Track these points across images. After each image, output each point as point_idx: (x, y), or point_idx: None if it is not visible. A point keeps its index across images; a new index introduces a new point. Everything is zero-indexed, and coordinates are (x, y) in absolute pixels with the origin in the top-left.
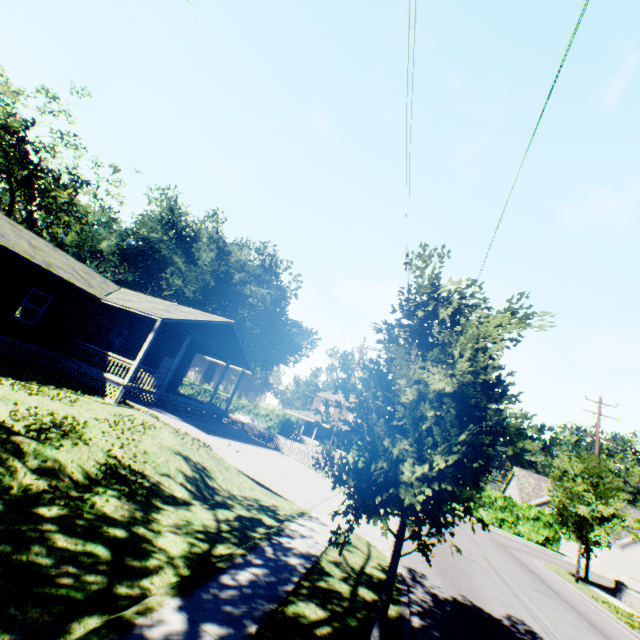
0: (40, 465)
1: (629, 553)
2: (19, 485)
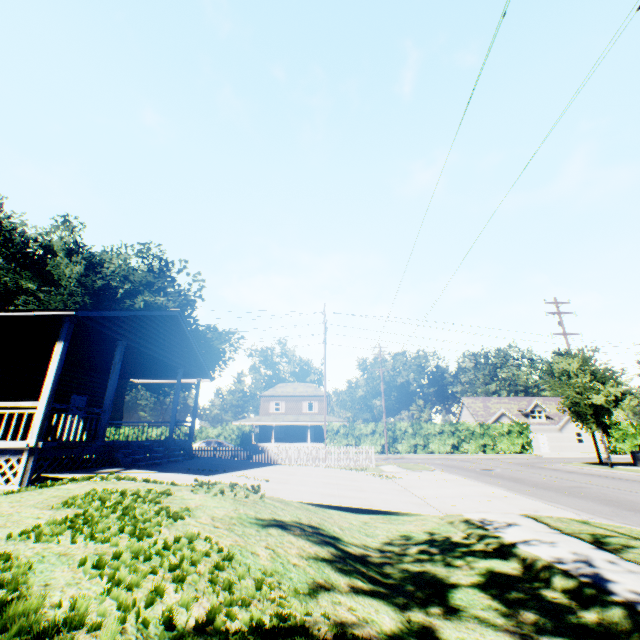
0: None
1: (566, 433)
2: None
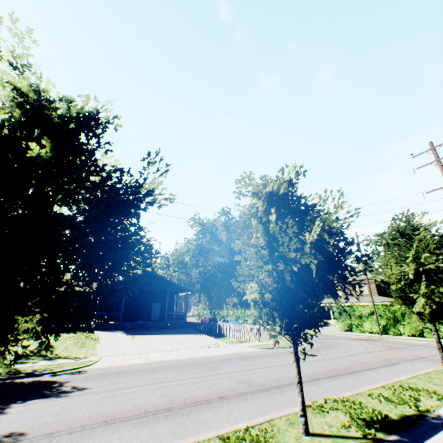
0: None
1: None
2: None
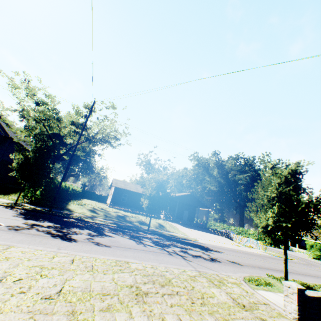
0: (130, 219)
1: None
2: (126, 219)
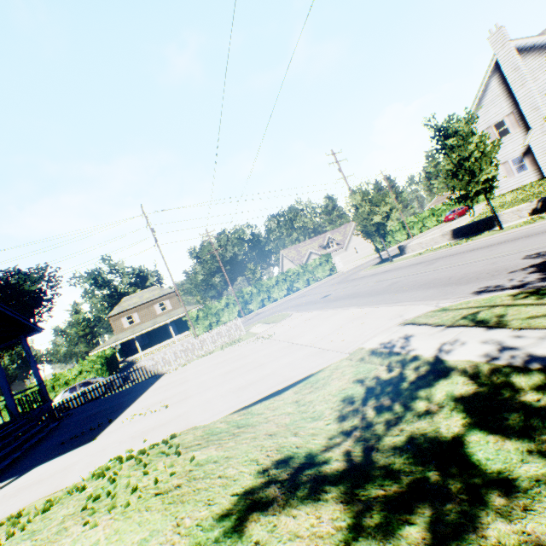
0: None
1: (349, 250)
2: None
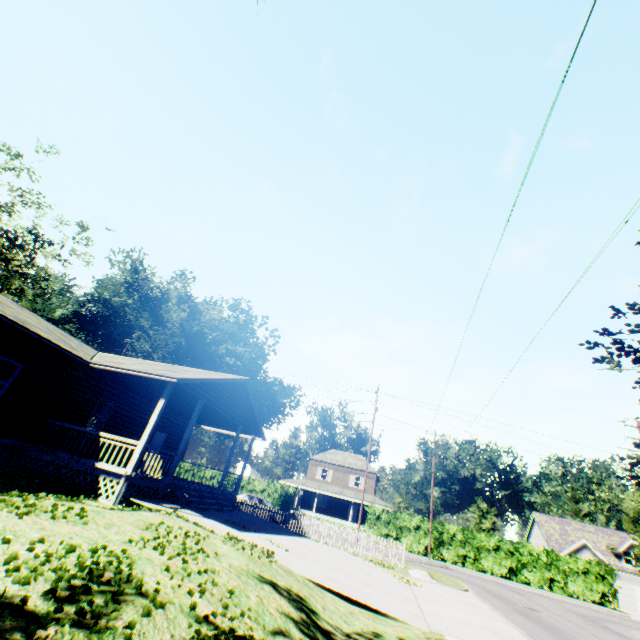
0: None
1: None
2: None
